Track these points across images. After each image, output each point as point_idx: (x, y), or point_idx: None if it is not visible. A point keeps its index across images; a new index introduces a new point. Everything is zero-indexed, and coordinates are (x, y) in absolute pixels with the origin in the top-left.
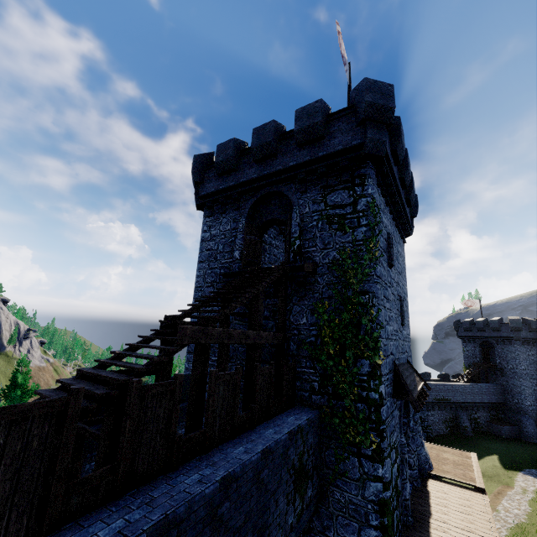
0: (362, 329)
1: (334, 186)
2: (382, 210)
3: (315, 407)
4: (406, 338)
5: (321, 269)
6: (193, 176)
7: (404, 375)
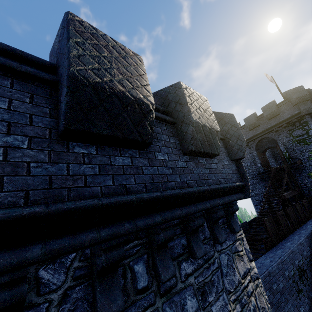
0: None
1: (293, 129)
2: None
3: None
4: None
5: (304, 161)
6: None
7: None
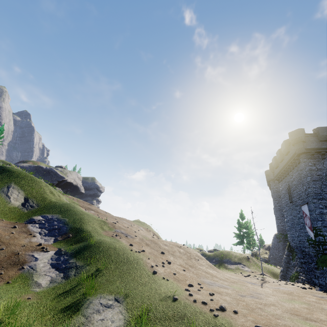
0: None
1: None
2: None
3: None
4: None
5: None
6: (269, 174)
7: None
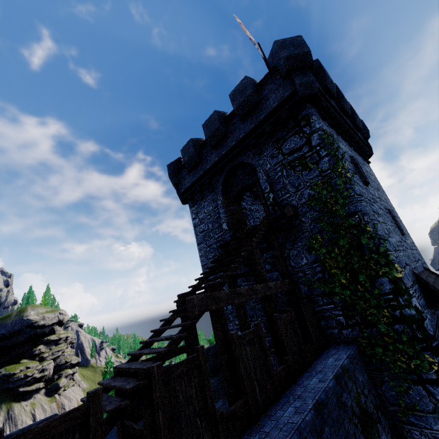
0: (366, 249)
1: (284, 137)
2: (335, 139)
3: (350, 341)
4: (412, 247)
5: (302, 210)
6: (171, 180)
7: (429, 282)
